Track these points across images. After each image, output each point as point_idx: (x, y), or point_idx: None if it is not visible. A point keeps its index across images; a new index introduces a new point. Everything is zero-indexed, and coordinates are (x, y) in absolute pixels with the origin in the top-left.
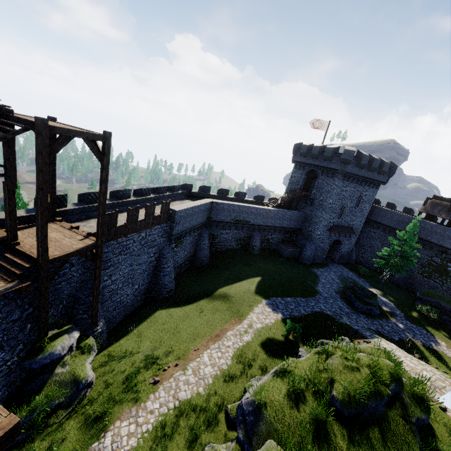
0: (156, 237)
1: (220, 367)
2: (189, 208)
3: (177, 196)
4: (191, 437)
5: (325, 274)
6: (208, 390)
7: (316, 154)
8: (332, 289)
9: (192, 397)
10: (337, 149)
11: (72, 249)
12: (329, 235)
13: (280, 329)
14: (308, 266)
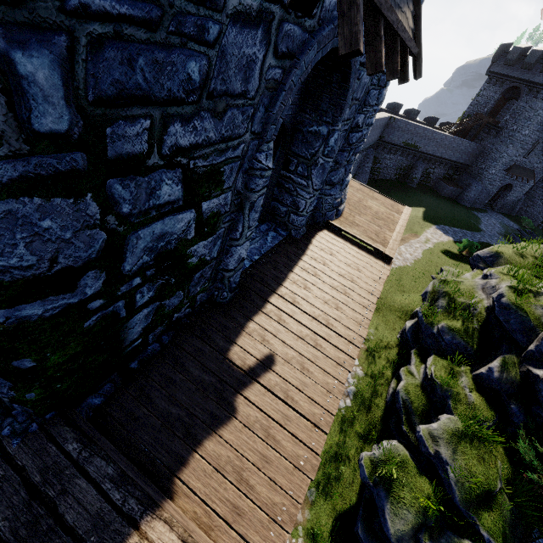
0: None
1: (416, 257)
2: (379, 120)
3: None
4: (413, 283)
5: (485, 218)
6: (413, 266)
7: (532, 63)
8: (494, 231)
9: (404, 266)
10: None
11: None
12: (503, 177)
13: (454, 247)
14: (467, 208)
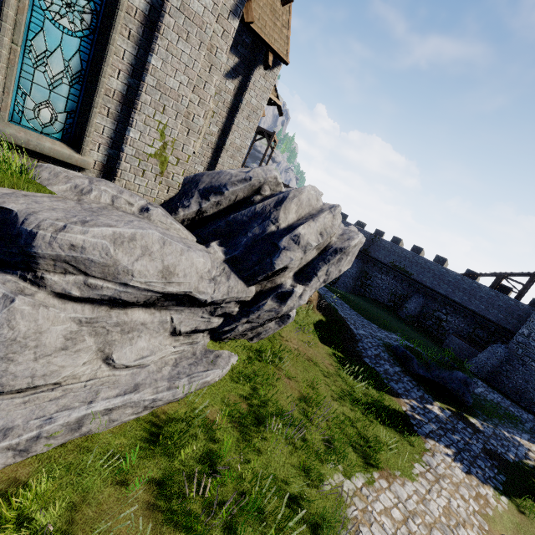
0: None
1: None
2: None
3: None
4: None
5: None
6: None
7: None
8: None
9: None
10: None
11: None
12: None
13: None
14: None
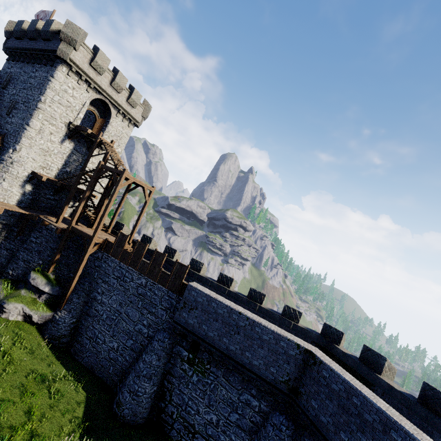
0: (158, 301)
1: None
2: (220, 303)
3: (285, 325)
4: None
5: None
6: None
7: None
8: None
9: None
10: None
11: (83, 231)
12: None
13: None
14: None
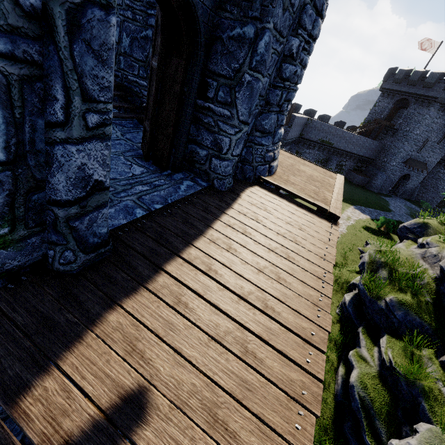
0: None
1: (342, 231)
2: (300, 118)
3: None
4: (342, 255)
5: (392, 201)
6: (341, 240)
7: (415, 80)
8: (402, 211)
9: None
10: (443, 74)
11: None
12: (402, 168)
13: (372, 223)
14: (376, 193)
